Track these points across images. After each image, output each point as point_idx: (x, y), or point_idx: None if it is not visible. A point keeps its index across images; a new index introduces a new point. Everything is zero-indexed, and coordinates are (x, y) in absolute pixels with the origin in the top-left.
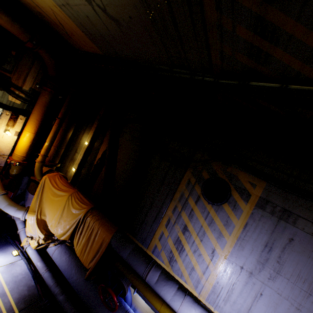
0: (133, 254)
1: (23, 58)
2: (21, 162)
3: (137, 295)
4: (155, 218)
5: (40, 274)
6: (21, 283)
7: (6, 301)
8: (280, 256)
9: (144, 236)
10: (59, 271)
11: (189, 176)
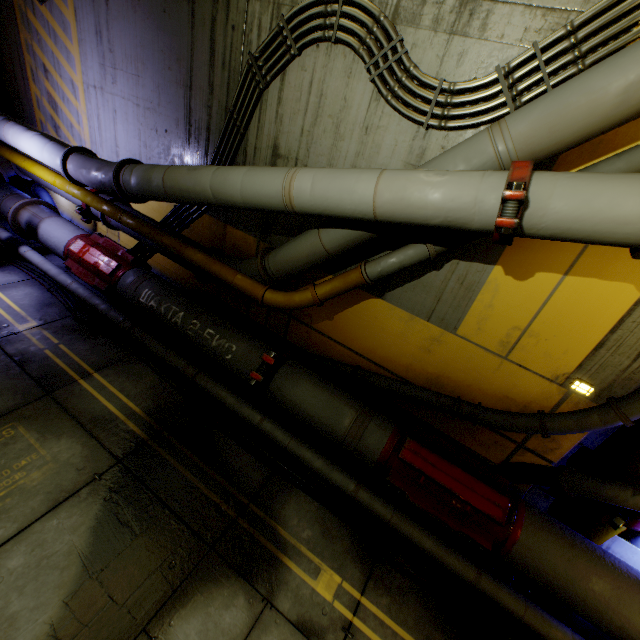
0: None
1: None
2: None
3: (59, 199)
4: (23, 78)
5: None
6: None
7: None
8: (110, 39)
9: (30, 116)
10: None
11: None
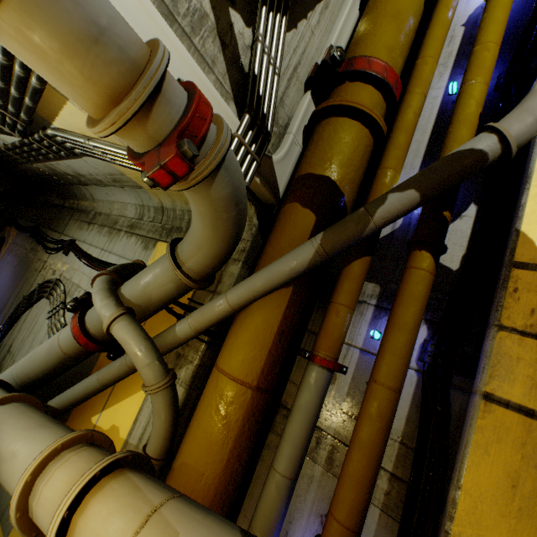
0: None
1: None
2: None
3: None
4: None
5: None
6: None
7: None
8: None
9: None
10: None
11: None
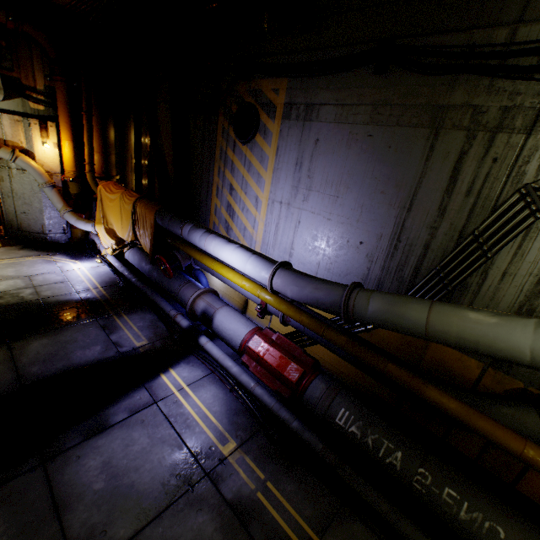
0: (171, 220)
1: (19, 49)
2: (75, 178)
3: (212, 280)
4: (207, 192)
5: (121, 273)
6: (104, 276)
7: (91, 283)
8: (310, 168)
9: (204, 218)
10: (140, 272)
11: (222, 122)
